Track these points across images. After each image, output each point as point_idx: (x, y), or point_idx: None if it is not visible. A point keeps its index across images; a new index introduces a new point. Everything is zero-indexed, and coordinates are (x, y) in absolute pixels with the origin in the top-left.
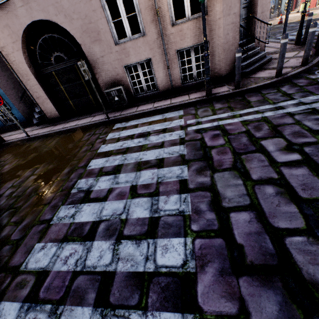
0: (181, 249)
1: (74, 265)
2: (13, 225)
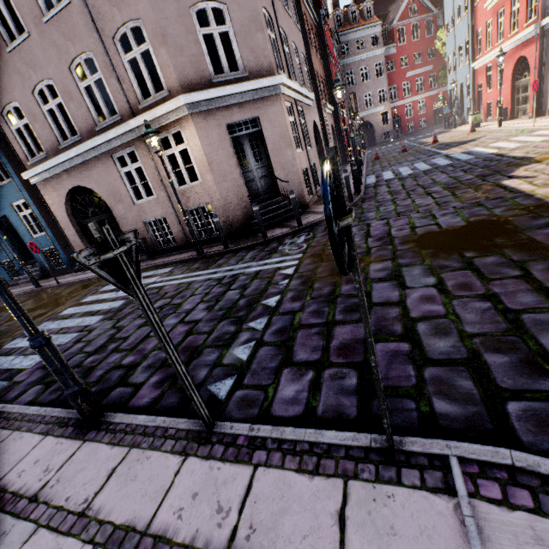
0: (37, 360)
1: None
2: None
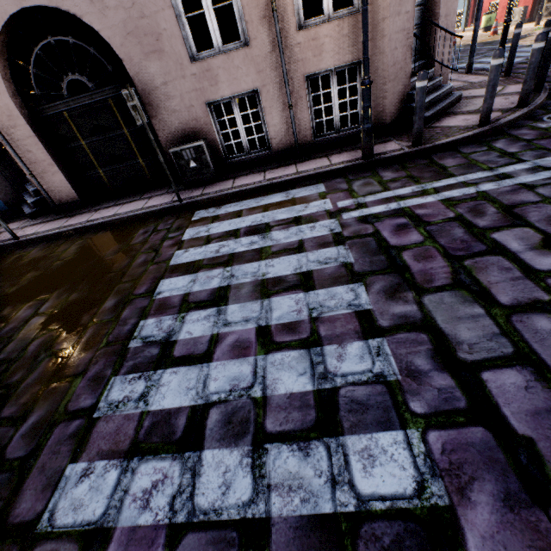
0: (404, 457)
1: (168, 511)
2: (5, 426)
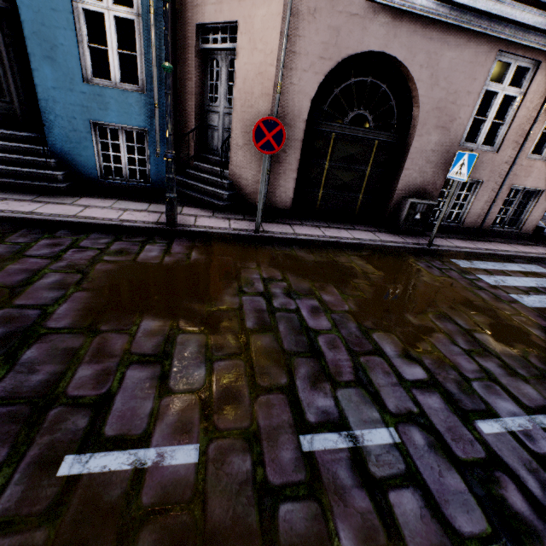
0: None
1: None
2: None
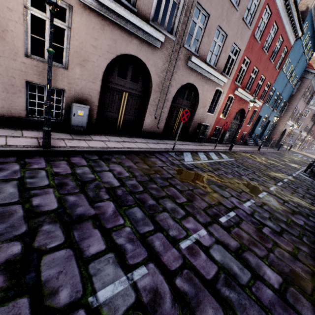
0: None
1: None
2: None
